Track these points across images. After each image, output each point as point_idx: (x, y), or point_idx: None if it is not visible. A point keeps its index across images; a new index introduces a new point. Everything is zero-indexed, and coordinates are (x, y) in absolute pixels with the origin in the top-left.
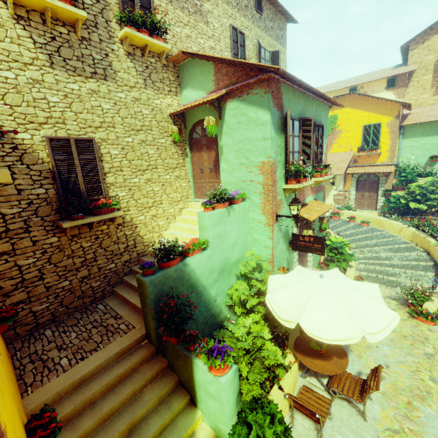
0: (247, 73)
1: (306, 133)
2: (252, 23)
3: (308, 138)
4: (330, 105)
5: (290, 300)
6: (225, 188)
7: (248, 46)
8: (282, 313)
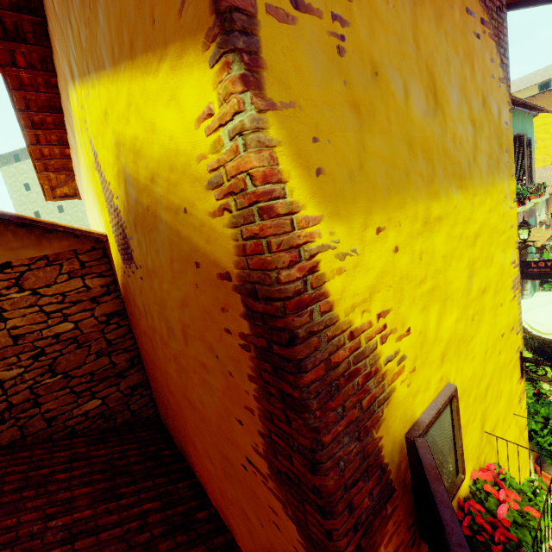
0: None
1: (518, 152)
2: None
3: (521, 156)
4: (536, 114)
5: (551, 316)
6: None
7: None
8: (546, 328)
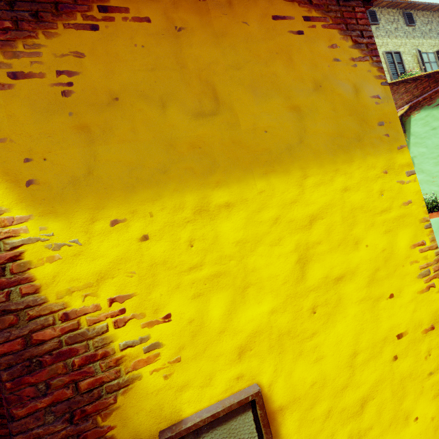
0: (436, 80)
1: None
2: (405, 39)
3: None
4: None
5: None
6: (434, 196)
7: (406, 59)
8: None
